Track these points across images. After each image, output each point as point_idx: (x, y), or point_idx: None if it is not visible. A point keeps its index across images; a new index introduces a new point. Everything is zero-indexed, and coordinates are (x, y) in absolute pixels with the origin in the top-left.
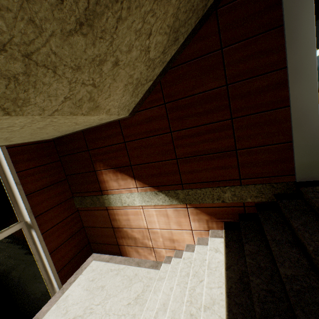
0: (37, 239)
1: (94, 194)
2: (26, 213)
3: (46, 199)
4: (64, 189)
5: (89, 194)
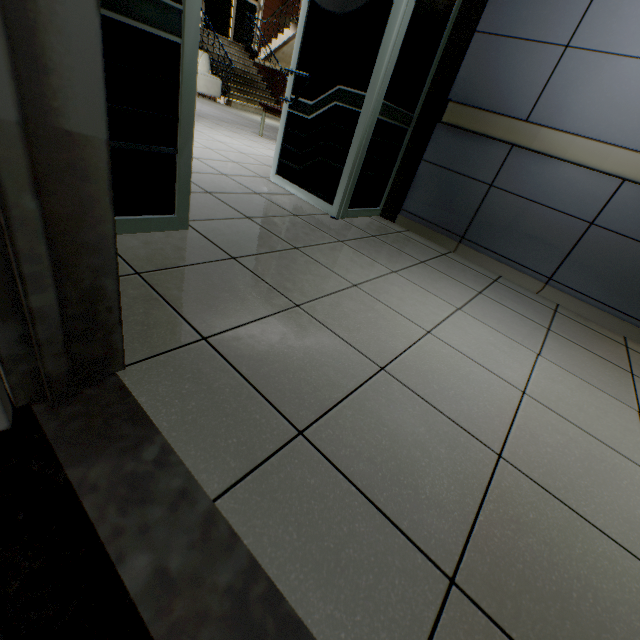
0: (260, 19)
1: (292, 18)
2: (263, 0)
3: (271, 2)
4: (279, 6)
5: (289, 17)
